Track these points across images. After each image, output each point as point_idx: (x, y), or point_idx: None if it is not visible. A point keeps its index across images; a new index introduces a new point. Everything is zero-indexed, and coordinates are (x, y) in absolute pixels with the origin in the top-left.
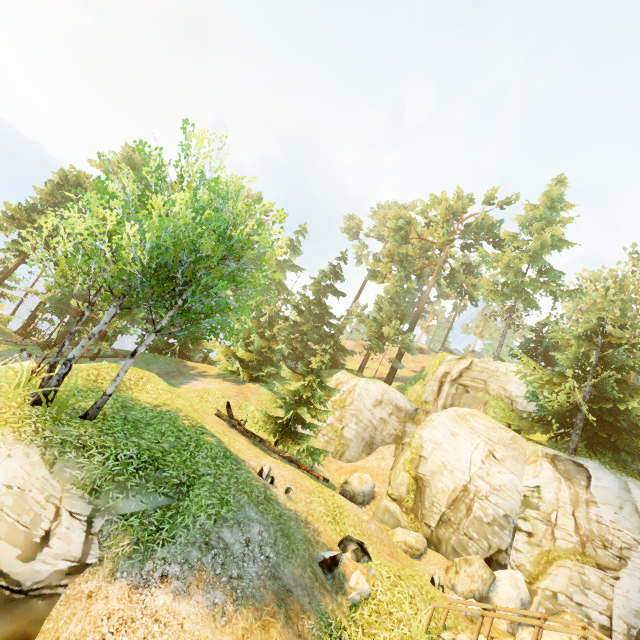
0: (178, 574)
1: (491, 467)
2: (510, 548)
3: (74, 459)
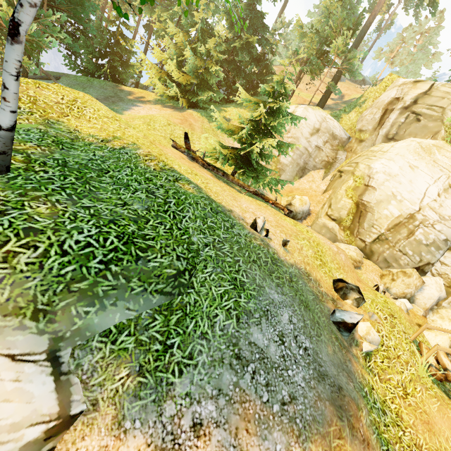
0: (215, 416)
1: (446, 200)
2: (436, 262)
3: None
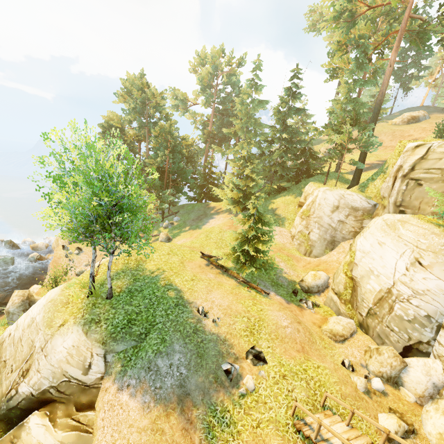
0: (134, 384)
1: (415, 274)
2: (433, 340)
3: (94, 329)
